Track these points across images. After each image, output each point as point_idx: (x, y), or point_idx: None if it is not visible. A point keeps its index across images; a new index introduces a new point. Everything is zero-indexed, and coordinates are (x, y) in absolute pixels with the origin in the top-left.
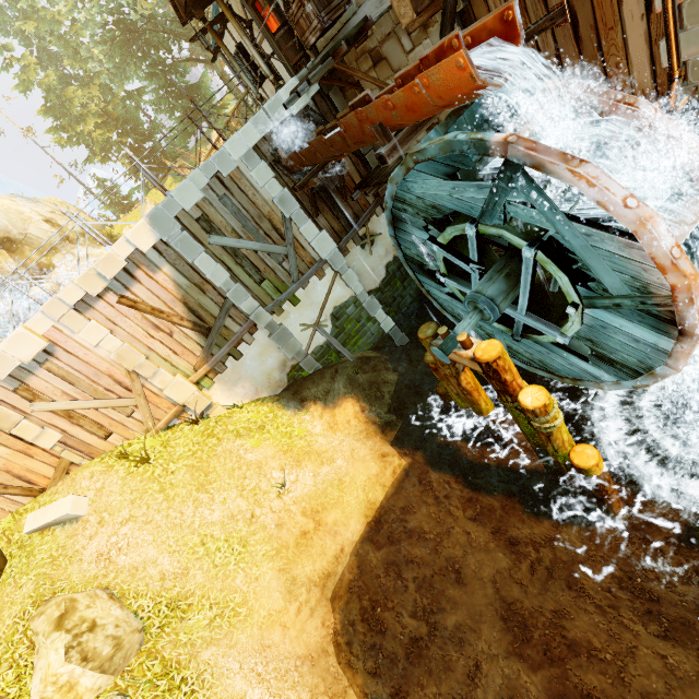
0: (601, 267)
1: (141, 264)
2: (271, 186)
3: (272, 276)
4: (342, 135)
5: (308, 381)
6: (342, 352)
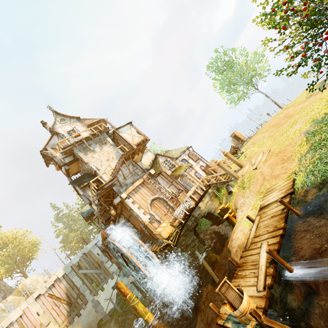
0: (127, 257)
1: (58, 282)
2: (99, 253)
3: (96, 281)
4: (102, 240)
5: (103, 325)
6: (117, 309)
